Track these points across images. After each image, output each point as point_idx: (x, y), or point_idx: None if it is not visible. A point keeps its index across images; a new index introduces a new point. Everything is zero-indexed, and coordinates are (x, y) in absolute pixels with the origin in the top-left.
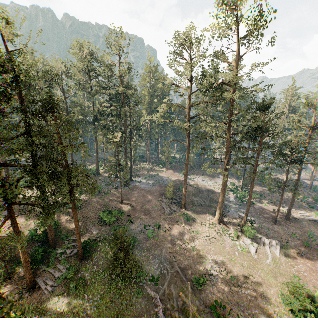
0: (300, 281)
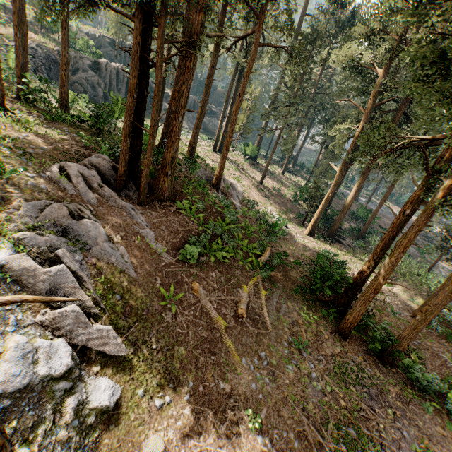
0: None
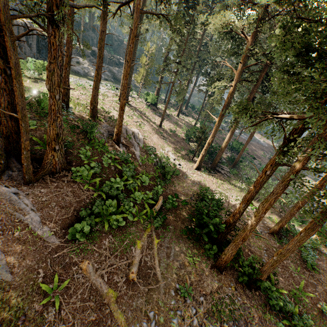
0: None
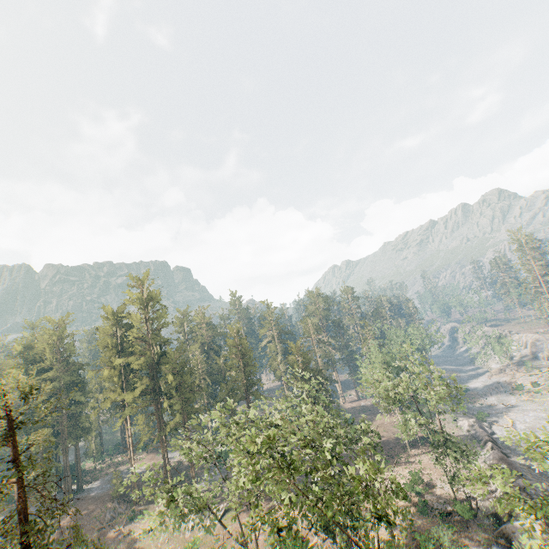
0: (219, 542)
